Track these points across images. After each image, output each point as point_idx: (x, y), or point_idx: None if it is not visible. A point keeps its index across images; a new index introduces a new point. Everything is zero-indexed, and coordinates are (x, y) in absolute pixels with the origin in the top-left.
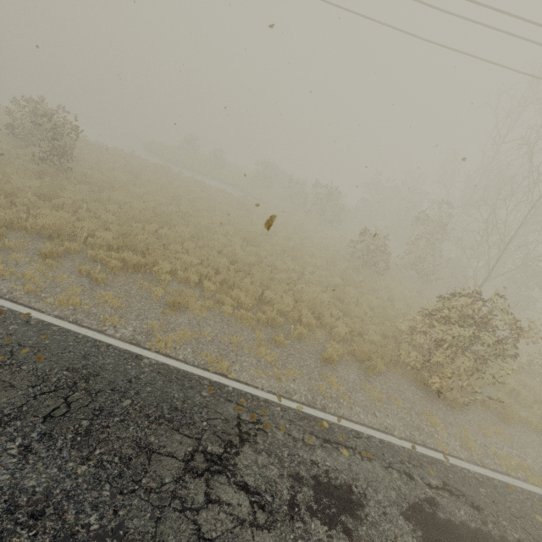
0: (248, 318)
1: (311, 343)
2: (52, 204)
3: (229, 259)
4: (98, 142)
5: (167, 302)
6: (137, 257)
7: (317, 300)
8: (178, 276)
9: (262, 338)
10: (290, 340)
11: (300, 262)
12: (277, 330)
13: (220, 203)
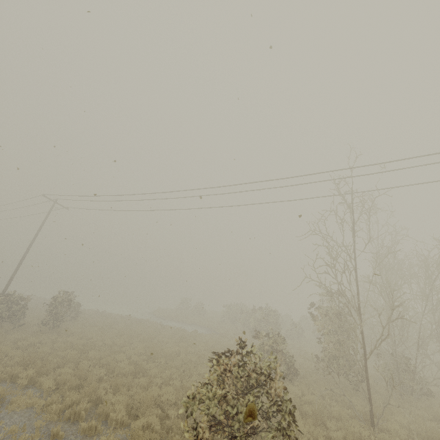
0: (52, 412)
1: (96, 439)
2: (17, 346)
3: (109, 371)
4: (109, 313)
5: (2, 401)
6: (20, 369)
7: (148, 397)
8: (39, 382)
9: (46, 431)
10: (74, 435)
11: (188, 373)
12: (74, 426)
13: (163, 337)
